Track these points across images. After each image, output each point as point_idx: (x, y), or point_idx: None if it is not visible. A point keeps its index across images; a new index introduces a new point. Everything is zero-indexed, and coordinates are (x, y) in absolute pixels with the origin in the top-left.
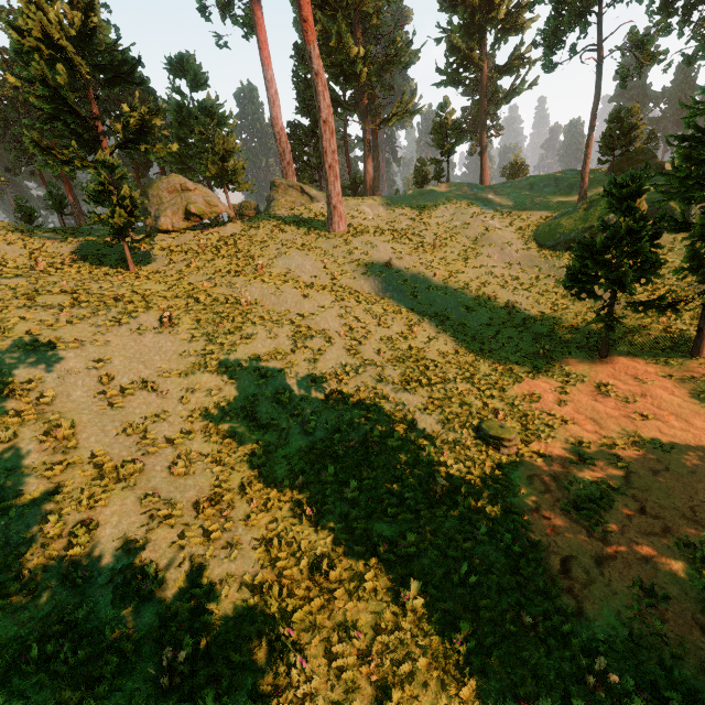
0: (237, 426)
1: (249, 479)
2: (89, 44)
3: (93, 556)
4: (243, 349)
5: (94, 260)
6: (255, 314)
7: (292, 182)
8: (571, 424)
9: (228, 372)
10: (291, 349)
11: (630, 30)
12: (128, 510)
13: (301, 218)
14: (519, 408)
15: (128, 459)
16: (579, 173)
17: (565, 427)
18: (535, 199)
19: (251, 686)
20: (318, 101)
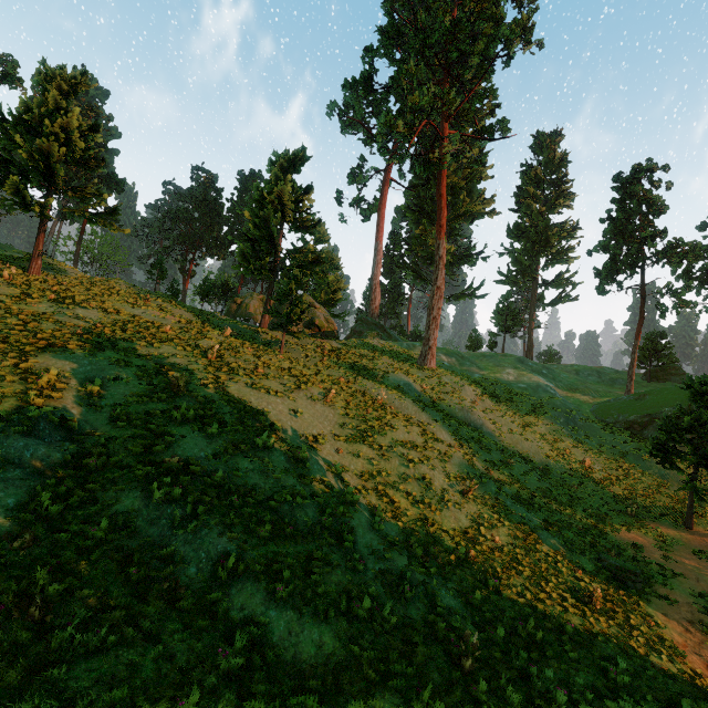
0: (398, 496)
1: (426, 540)
2: (295, 206)
3: (356, 554)
4: (391, 435)
5: (249, 339)
6: (389, 411)
7: (376, 321)
8: (684, 578)
9: (382, 450)
10: (423, 446)
11: (667, 283)
12: (366, 528)
13: (391, 349)
14: (627, 552)
15: (351, 489)
16: (617, 372)
17: (679, 580)
18: (584, 383)
19: (525, 697)
20: (437, 274)
